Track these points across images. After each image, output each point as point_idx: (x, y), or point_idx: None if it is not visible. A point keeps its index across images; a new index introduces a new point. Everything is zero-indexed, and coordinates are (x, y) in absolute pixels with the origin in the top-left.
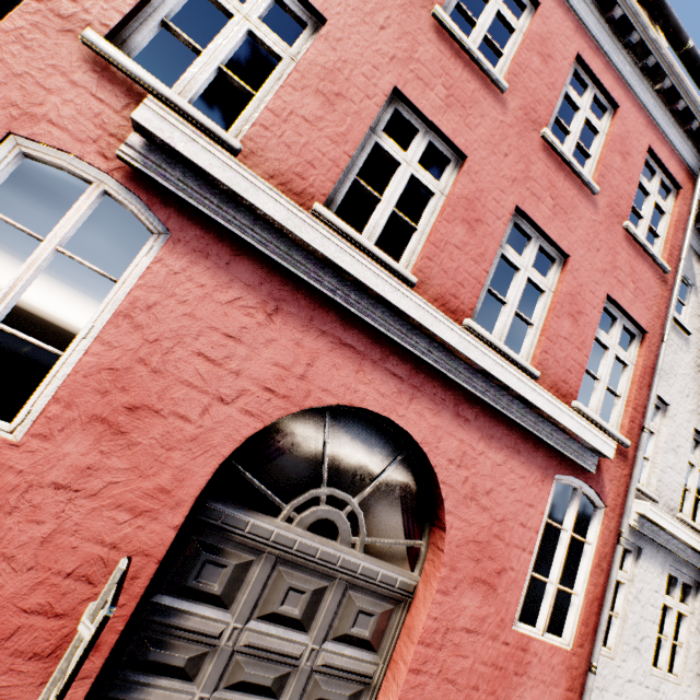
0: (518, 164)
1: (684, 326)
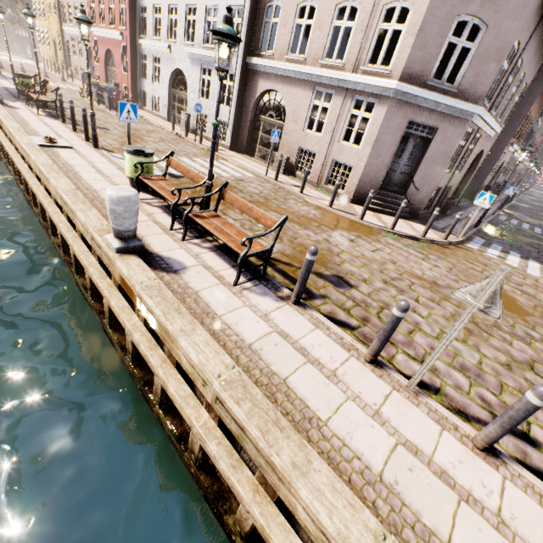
0: None
1: None
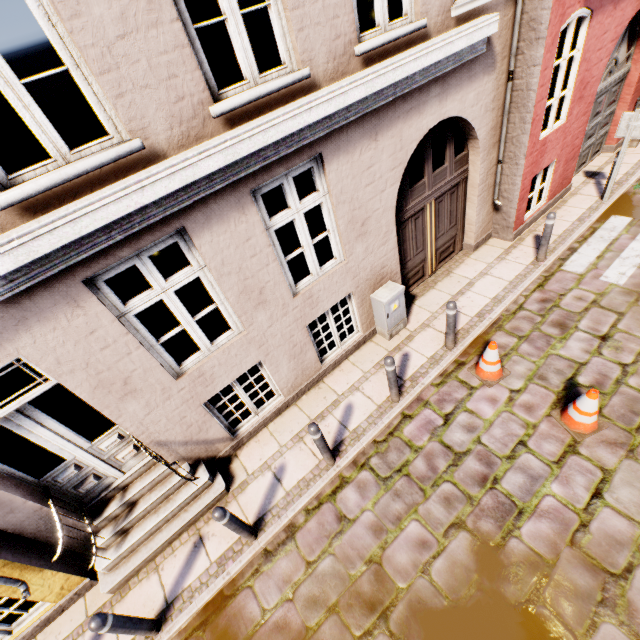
0: None
1: None
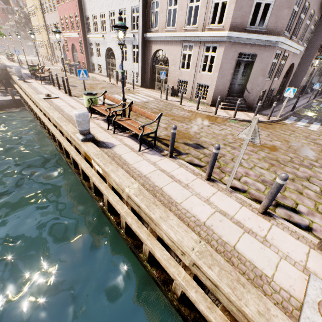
0: (68, 10)
1: None
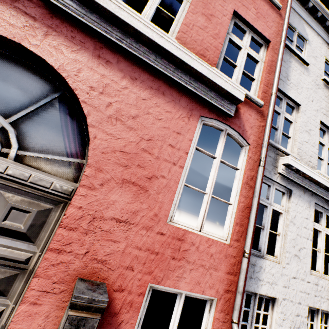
0: None
1: (303, 59)
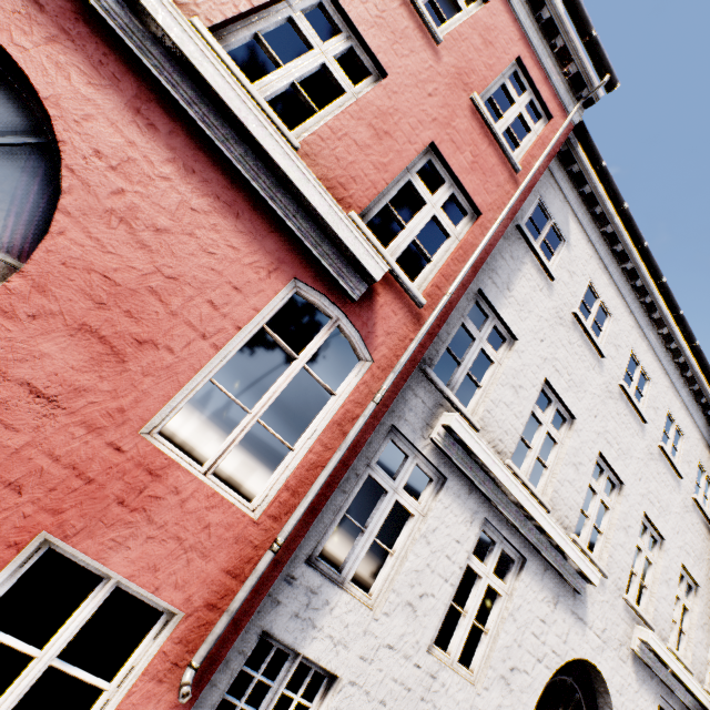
0: None
1: (546, 266)
